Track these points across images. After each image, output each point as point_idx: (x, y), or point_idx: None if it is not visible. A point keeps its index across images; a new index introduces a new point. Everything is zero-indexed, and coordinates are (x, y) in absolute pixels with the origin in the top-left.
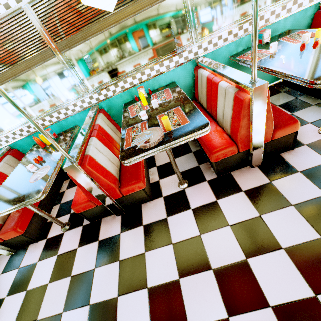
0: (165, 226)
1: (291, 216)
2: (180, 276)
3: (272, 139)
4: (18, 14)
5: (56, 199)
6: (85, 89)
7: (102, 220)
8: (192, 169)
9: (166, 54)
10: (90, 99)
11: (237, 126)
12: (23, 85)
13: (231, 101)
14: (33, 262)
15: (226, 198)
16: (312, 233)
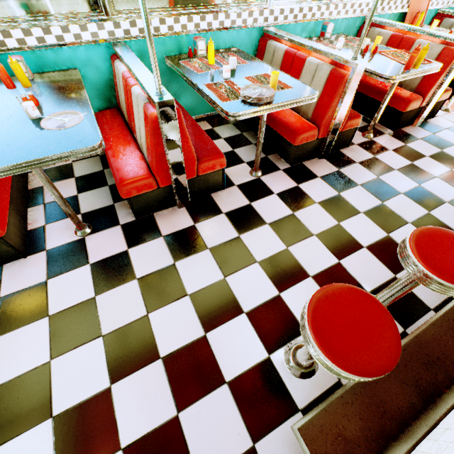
0: (252, 211)
1: (360, 192)
2: (288, 246)
3: (341, 130)
4: None
5: (29, 199)
6: (110, 4)
7: (154, 215)
8: (260, 159)
9: (235, 3)
10: (115, 26)
11: (327, 106)
12: None
13: (325, 78)
14: (36, 282)
15: (307, 183)
16: (376, 201)
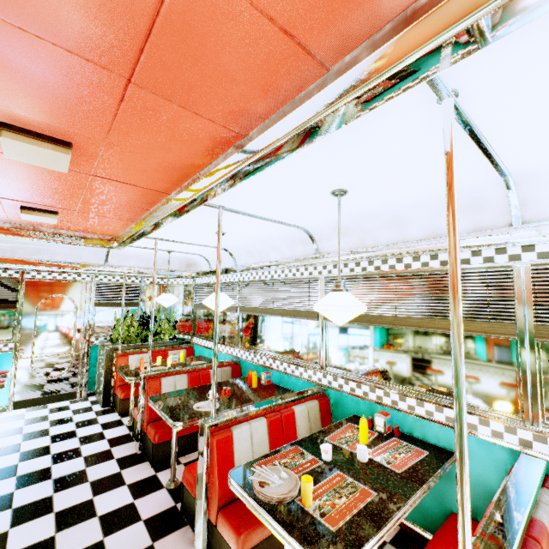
0: None
1: None
2: None
3: None
4: (313, 281)
5: None
6: (325, 362)
7: (186, 526)
8: None
9: None
10: (323, 376)
11: None
12: (283, 324)
13: None
14: (127, 480)
15: None
16: None
